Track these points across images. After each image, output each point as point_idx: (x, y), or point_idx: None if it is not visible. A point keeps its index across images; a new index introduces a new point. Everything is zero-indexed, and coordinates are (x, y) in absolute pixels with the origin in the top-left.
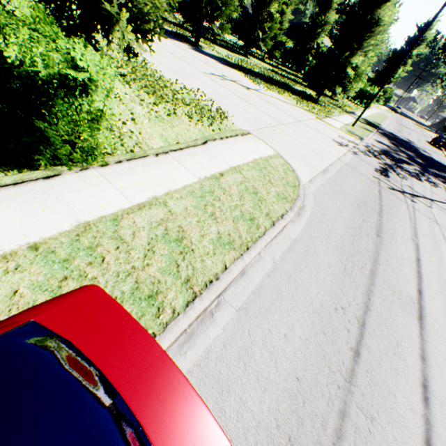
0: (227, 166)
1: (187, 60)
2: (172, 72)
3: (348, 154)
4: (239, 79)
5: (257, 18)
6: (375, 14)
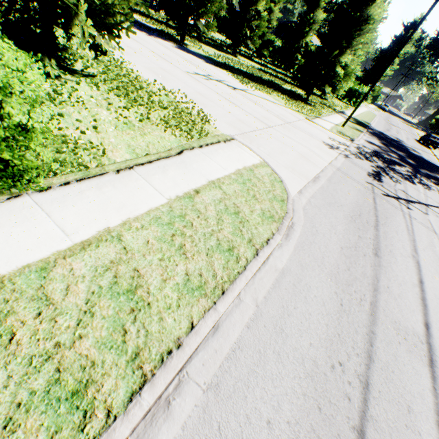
0: (205, 180)
1: (170, 59)
2: (151, 71)
3: (340, 157)
4: (225, 78)
5: (244, 16)
6: (364, 11)
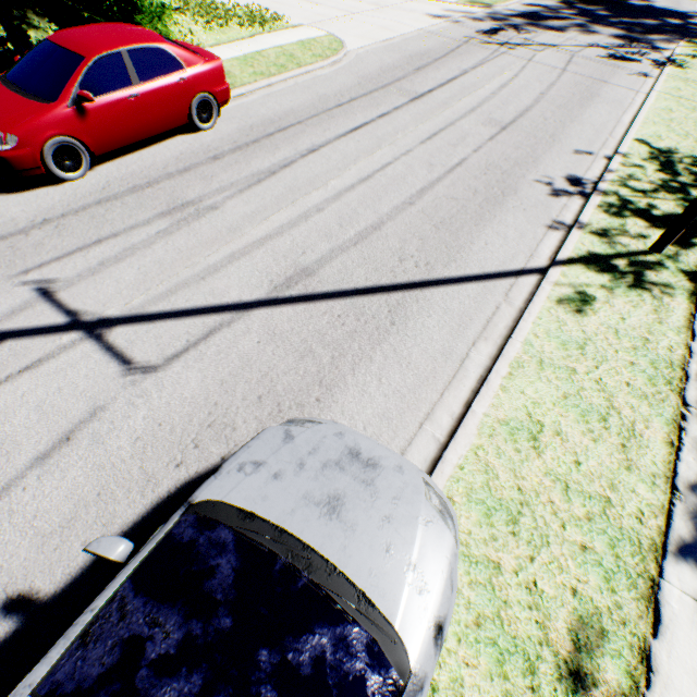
0: (270, 47)
1: None
2: None
3: (443, 24)
4: None
5: None
6: None
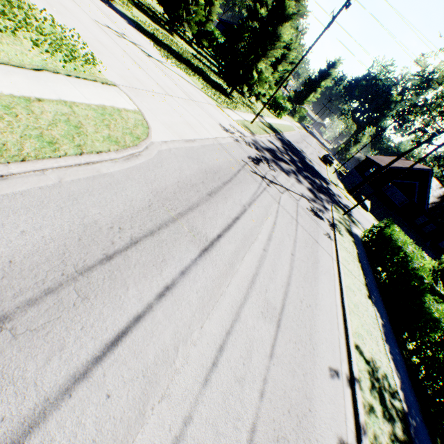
0: (56, 97)
1: (80, 2)
2: (45, 1)
3: (229, 139)
4: (144, 45)
5: None
6: (278, 29)
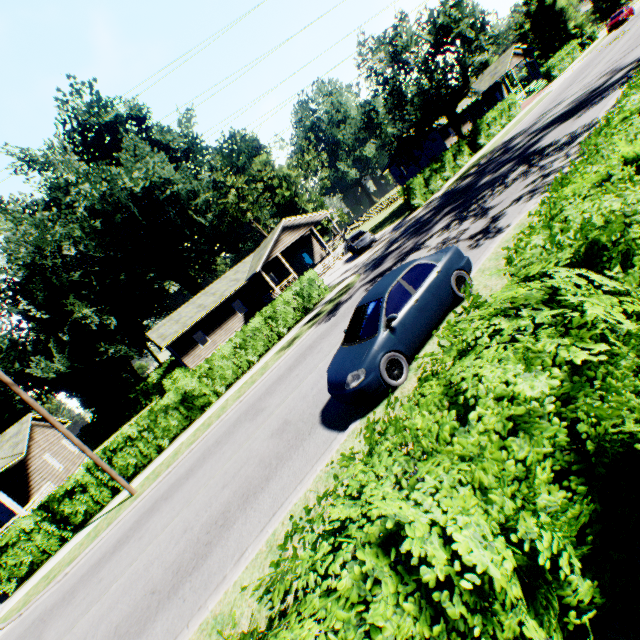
0: None
1: None
2: None
3: None
4: None
5: None
6: None
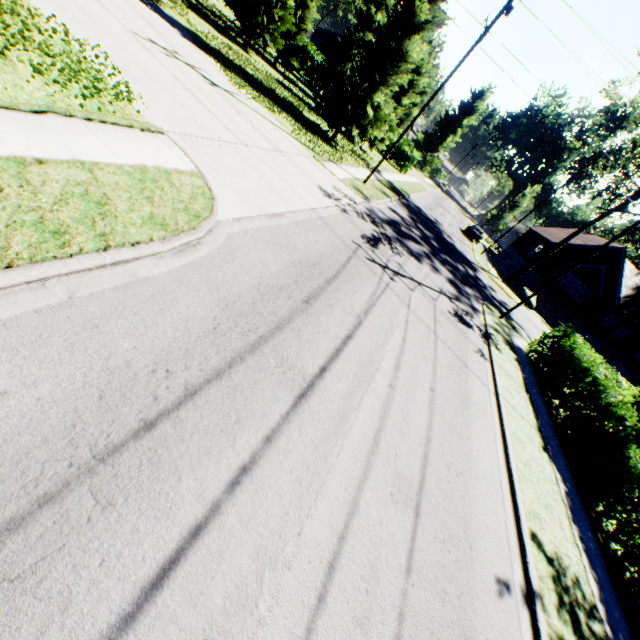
0: (68, 156)
1: (109, 4)
2: (55, 2)
3: (334, 209)
4: (206, 68)
5: None
6: (404, 45)
